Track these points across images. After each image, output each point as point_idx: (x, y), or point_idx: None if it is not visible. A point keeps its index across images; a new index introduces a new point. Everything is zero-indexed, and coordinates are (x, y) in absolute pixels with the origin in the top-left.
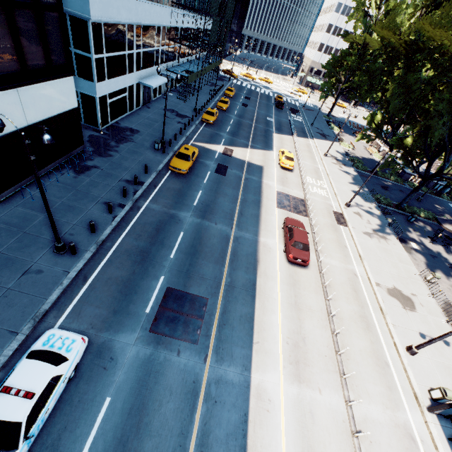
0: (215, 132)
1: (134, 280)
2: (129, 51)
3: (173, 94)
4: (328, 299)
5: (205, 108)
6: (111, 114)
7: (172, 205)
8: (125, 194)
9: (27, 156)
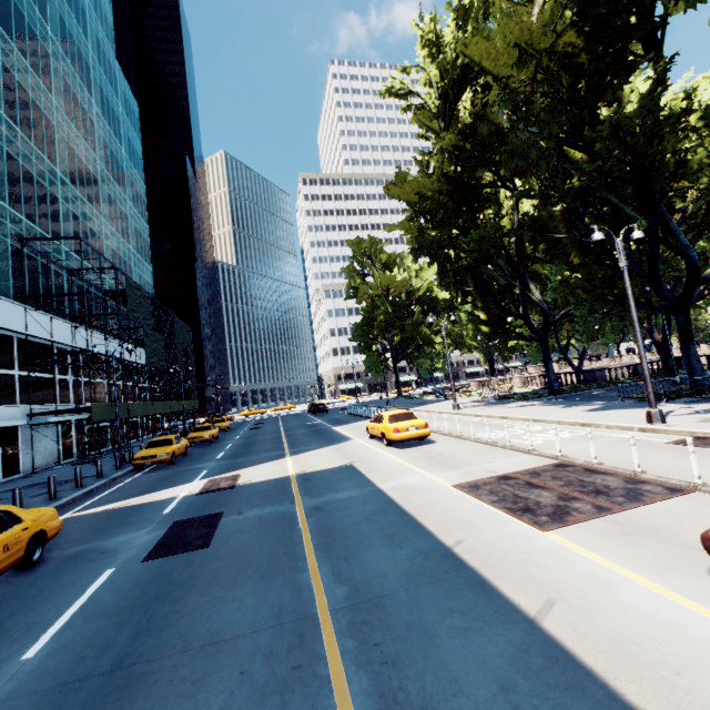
0: (176, 470)
1: None
2: None
3: (66, 464)
4: None
5: None
6: None
7: None
8: None
9: None
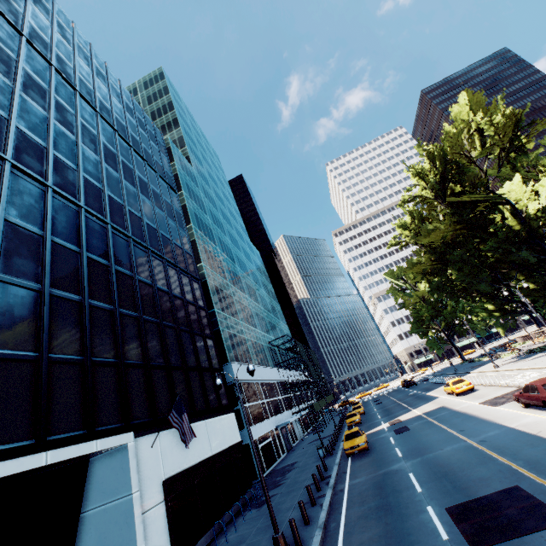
0: (368, 424)
1: (394, 527)
2: (261, 400)
3: (308, 435)
4: None
5: (344, 423)
6: (265, 462)
7: (376, 469)
8: (318, 485)
9: (239, 396)
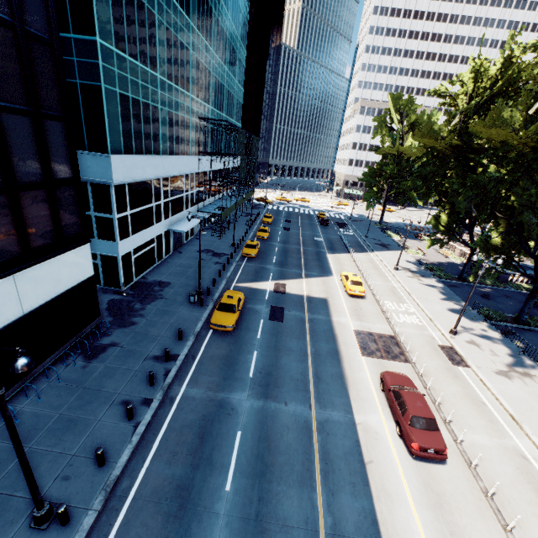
0: (259, 266)
1: None
2: (156, 202)
3: (206, 232)
4: (510, 529)
5: (243, 241)
6: (137, 270)
7: (219, 383)
8: (152, 381)
9: None
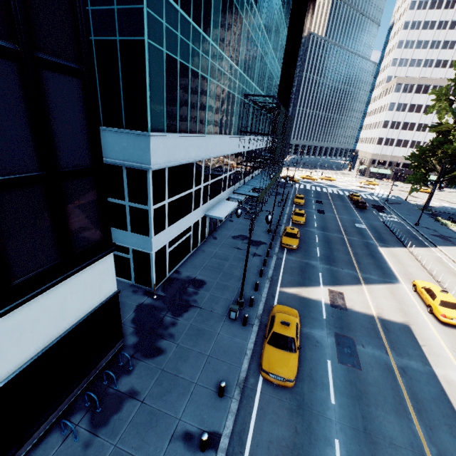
0: (303, 261)
1: None
2: (196, 187)
3: None
4: None
5: (279, 225)
6: (170, 263)
7: None
8: None
9: None
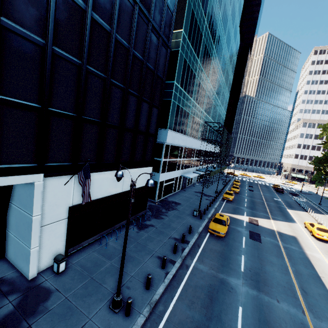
0: (235, 206)
1: None
2: (179, 159)
3: (198, 184)
4: None
5: (222, 191)
6: (163, 193)
7: (219, 267)
8: (175, 250)
9: (129, 198)
